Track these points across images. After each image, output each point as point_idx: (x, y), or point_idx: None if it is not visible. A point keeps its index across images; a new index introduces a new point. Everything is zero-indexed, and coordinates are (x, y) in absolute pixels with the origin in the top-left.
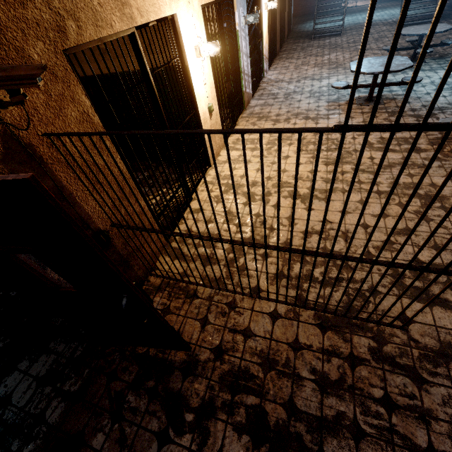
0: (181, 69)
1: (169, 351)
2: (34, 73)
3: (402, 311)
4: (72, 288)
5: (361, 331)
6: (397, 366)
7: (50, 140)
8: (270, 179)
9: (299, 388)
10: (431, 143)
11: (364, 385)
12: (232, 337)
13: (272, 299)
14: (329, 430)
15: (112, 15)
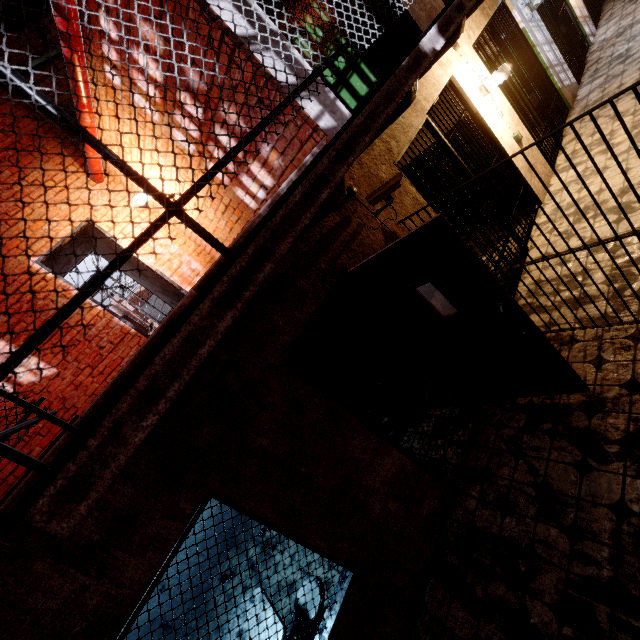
0: (470, 120)
1: (558, 396)
2: (398, 179)
3: None
4: (453, 314)
5: None
6: None
7: (403, 224)
8: None
9: None
10: None
11: None
12: None
13: None
14: None
15: (411, 118)
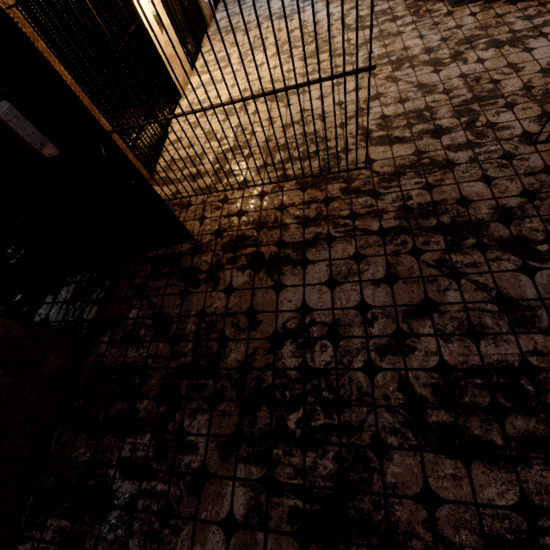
0: None
1: (175, 247)
2: None
3: (356, 143)
4: (56, 155)
5: (334, 181)
6: (361, 192)
7: None
8: (247, 90)
9: (286, 231)
10: (408, 8)
11: (335, 213)
12: (228, 220)
13: (259, 184)
14: (310, 245)
15: None
